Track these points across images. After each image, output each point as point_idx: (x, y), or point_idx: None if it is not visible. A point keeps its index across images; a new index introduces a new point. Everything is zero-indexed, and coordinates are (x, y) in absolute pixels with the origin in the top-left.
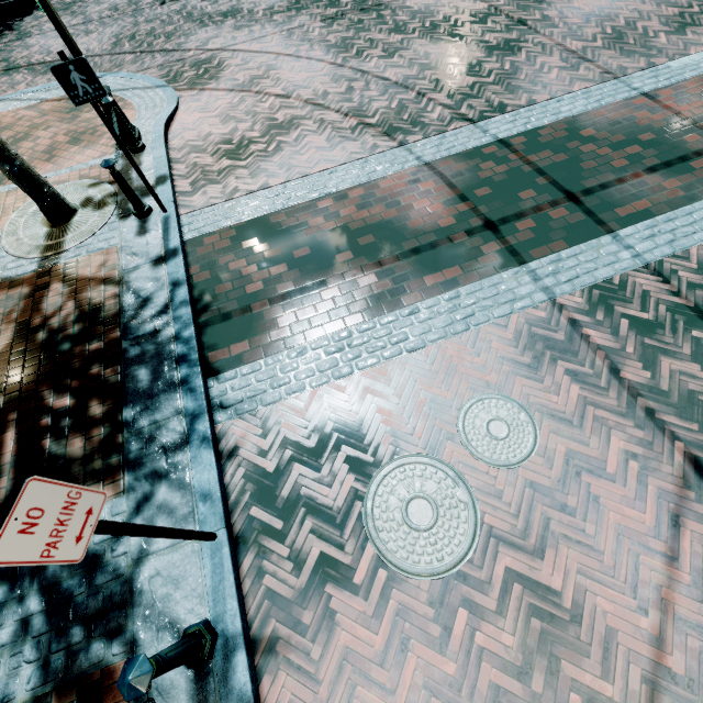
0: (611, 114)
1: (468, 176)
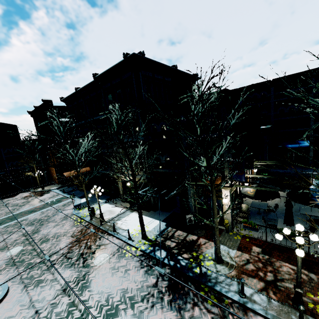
0: (29, 209)
1: (0, 221)
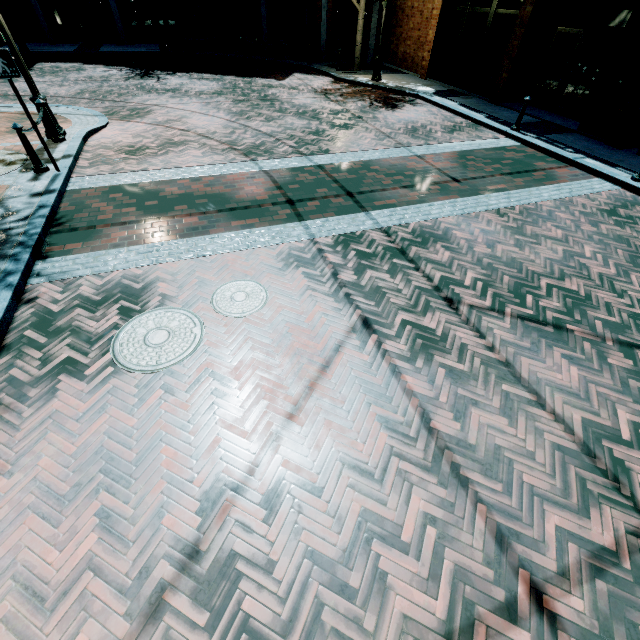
0: (393, 161)
1: (288, 178)
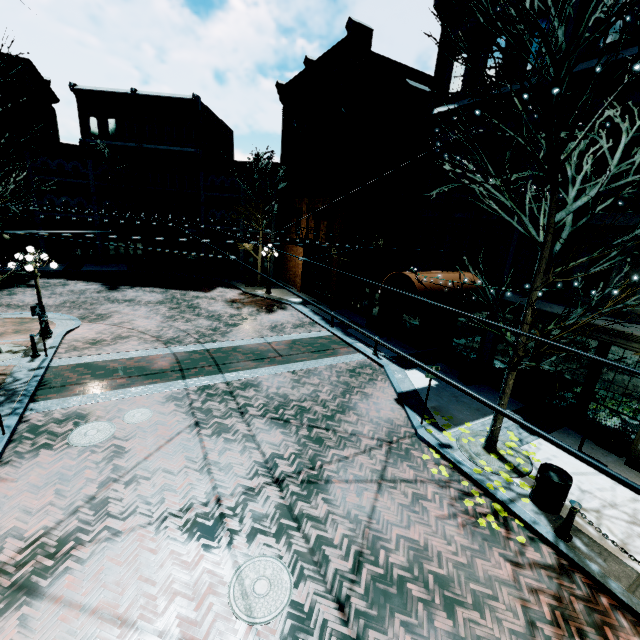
0: (252, 346)
1: (186, 357)
